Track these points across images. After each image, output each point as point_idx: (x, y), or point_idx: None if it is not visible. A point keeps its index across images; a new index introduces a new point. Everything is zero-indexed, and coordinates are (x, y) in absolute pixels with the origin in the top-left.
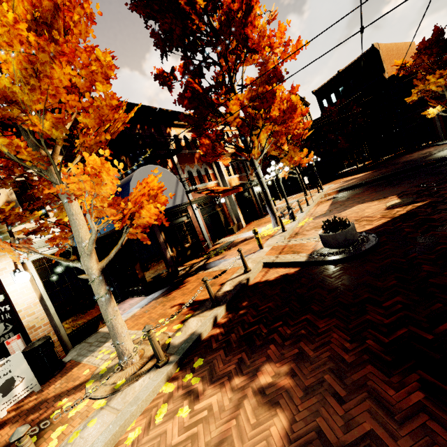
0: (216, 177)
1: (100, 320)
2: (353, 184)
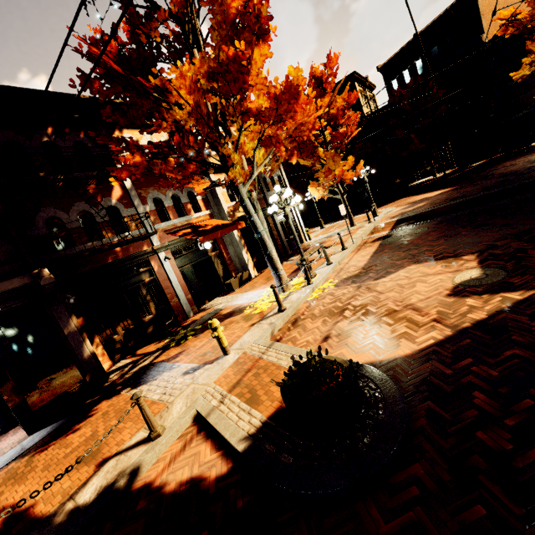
0: (210, 205)
1: None
2: (419, 210)
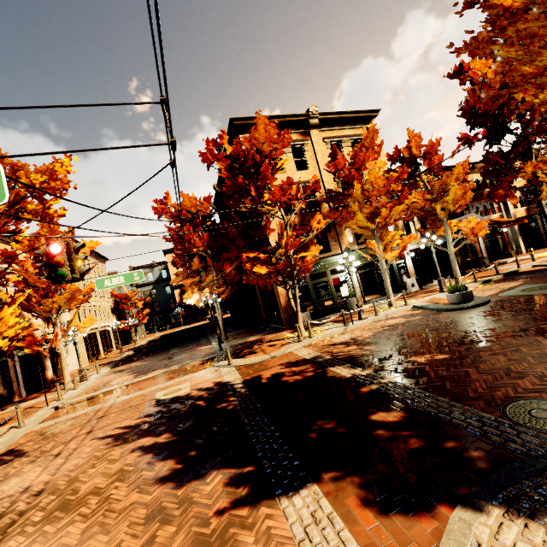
0: (501, 210)
1: (427, 281)
2: None
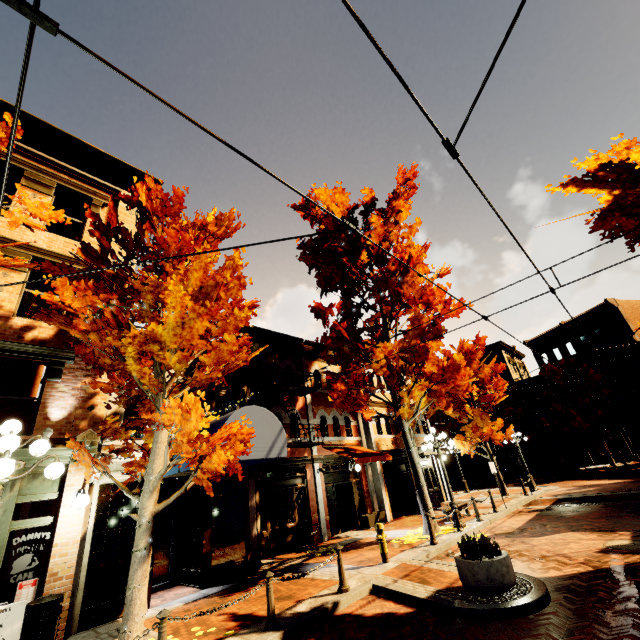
0: (360, 432)
1: None
2: (585, 493)
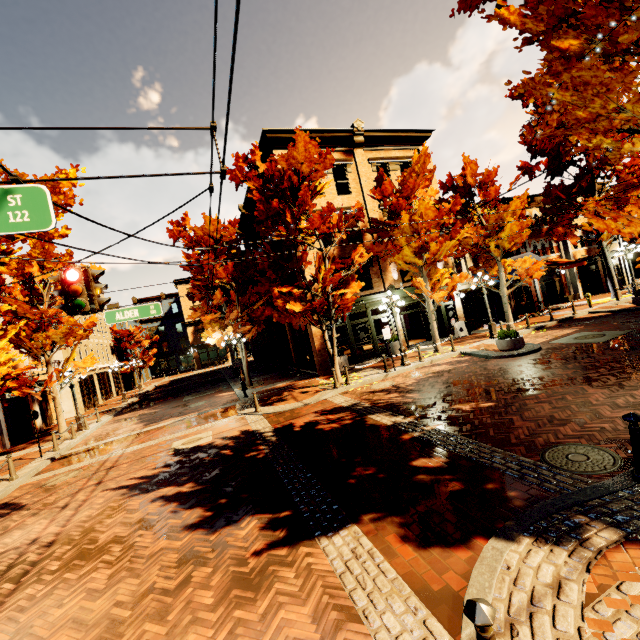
0: (560, 250)
1: (477, 326)
2: None
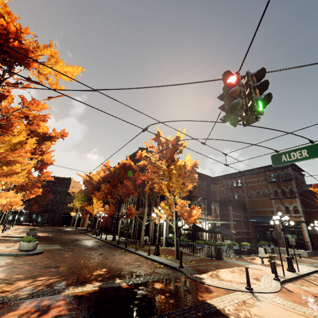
0: None
1: None
2: None
